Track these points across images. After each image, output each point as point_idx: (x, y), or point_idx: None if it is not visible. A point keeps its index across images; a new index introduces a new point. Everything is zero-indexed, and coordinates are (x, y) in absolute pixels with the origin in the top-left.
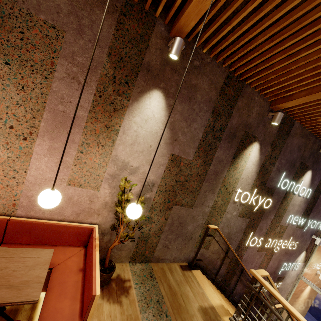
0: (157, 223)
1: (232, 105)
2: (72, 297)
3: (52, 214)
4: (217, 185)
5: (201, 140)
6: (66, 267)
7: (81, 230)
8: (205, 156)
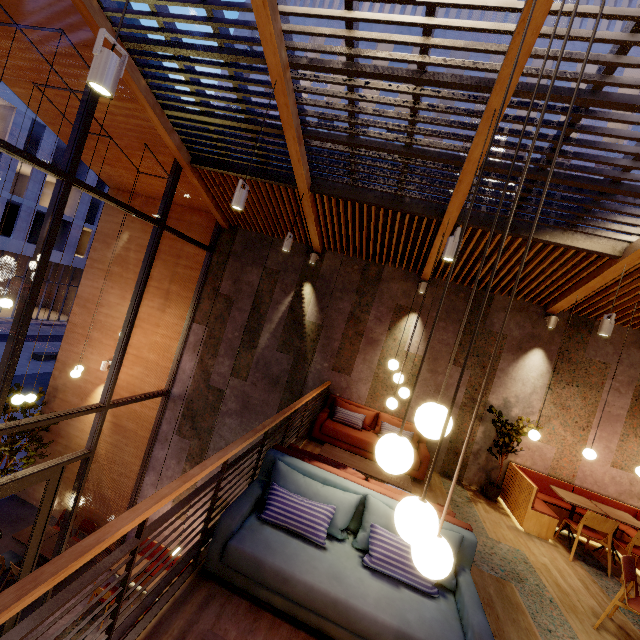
0: None
1: None
2: None
3: (599, 489)
4: None
5: None
6: (633, 533)
7: (626, 509)
8: None
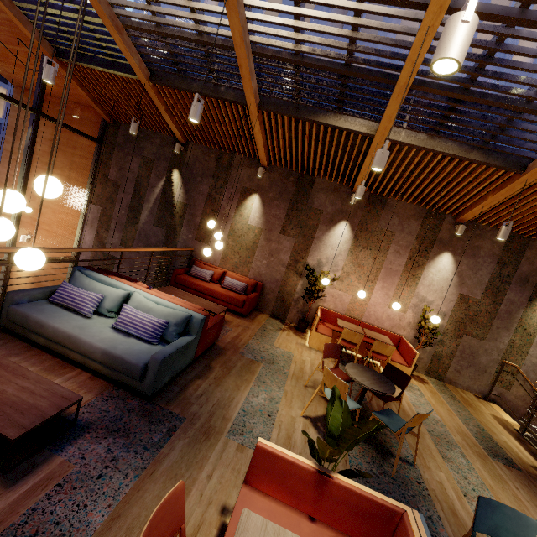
0: (449, 347)
1: (519, 256)
2: (401, 359)
3: (378, 324)
4: (512, 324)
5: (488, 284)
6: None
7: (394, 336)
8: (493, 297)
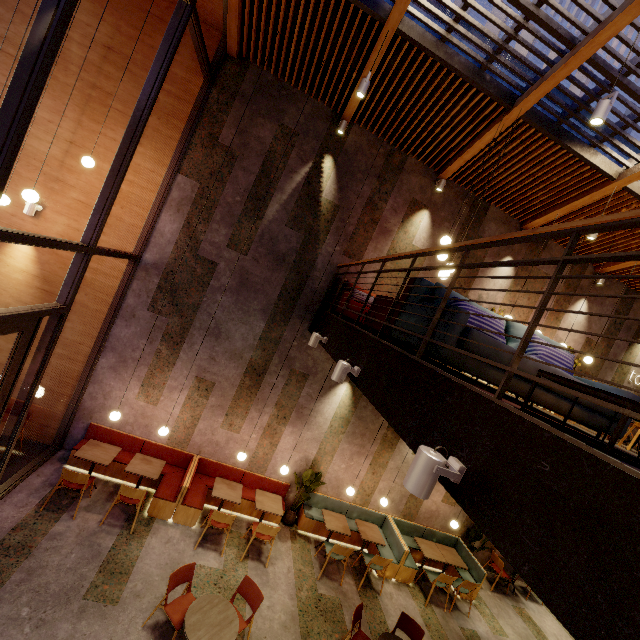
0: None
1: (629, 307)
2: None
3: None
4: (615, 365)
5: (606, 329)
6: None
7: None
8: (608, 341)
